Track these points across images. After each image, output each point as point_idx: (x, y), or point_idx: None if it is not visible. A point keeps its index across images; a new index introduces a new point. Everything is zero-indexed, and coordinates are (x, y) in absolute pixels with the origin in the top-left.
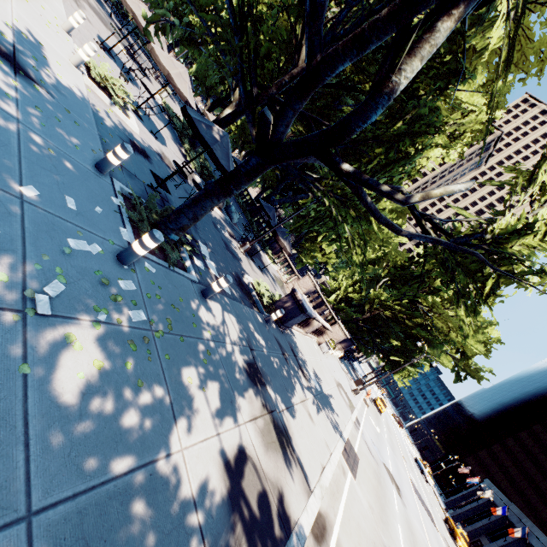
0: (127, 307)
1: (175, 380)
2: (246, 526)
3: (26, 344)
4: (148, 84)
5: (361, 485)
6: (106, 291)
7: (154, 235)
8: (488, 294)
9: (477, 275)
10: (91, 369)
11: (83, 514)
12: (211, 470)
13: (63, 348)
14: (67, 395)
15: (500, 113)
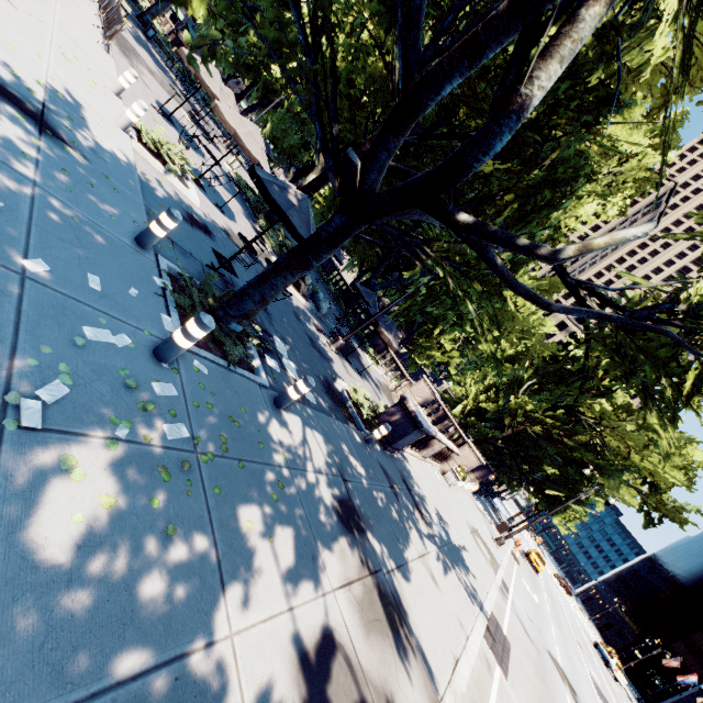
0: (162, 419)
1: (227, 525)
2: None
3: None
4: (216, 153)
5: (517, 688)
6: (132, 396)
7: (201, 320)
8: (690, 393)
9: (669, 366)
10: (96, 509)
11: None
12: (277, 669)
13: (55, 477)
14: (52, 548)
15: (672, 153)
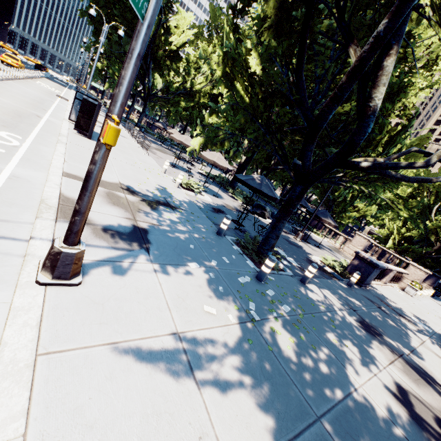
0: (279, 305)
1: (327, 342)
2: (439, 440)
3: (262, 336)
4: (193, 168)
5: None
6: (266, 299)
7: (271, 259)
8: None
9: None
10: (290, 343)
11: (338, 420)
12: (387, 399)
13: (274, 335)
14: (291, 358)
15: None
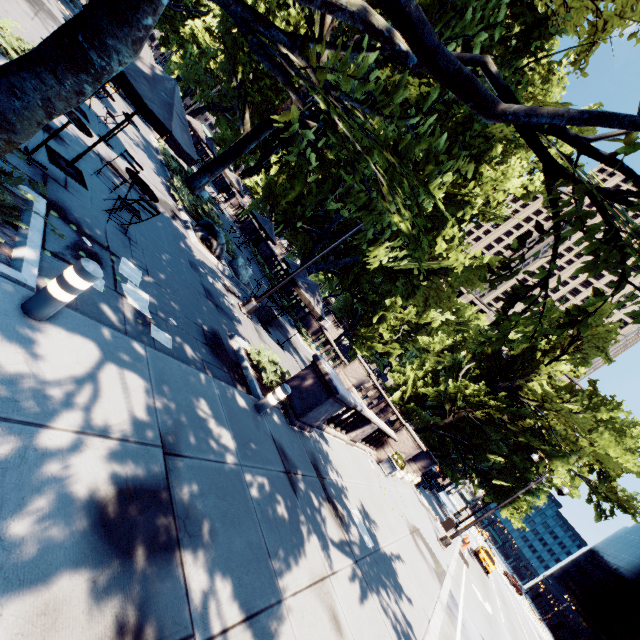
0: None
1: None
2: None
3: None
4: (142, 126)
5: None
6: None
7: None
8: None
9: None
10: None
11: None
12: None
13: None
14: None
15: None
